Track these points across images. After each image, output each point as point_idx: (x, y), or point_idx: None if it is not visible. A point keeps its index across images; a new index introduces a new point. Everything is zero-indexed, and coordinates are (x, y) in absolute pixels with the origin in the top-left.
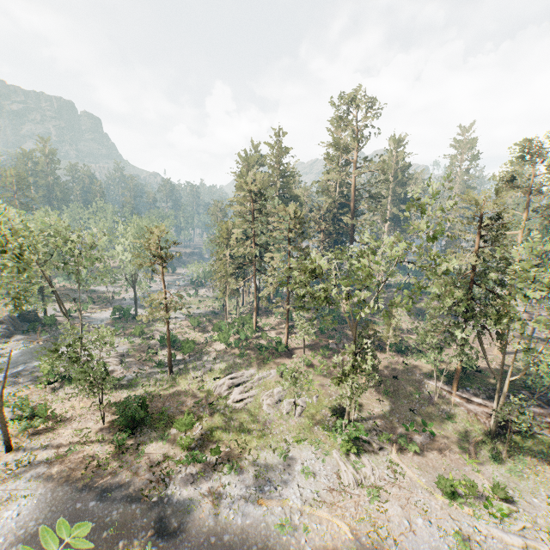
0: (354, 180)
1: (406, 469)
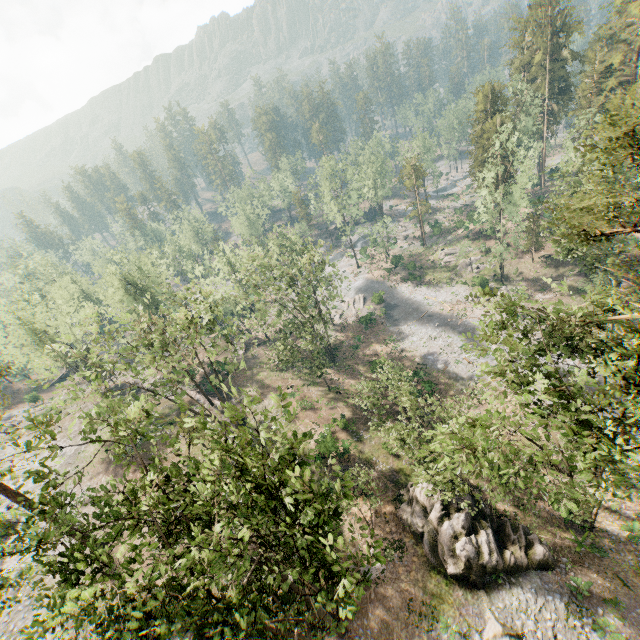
0: (631, 19)
1: None
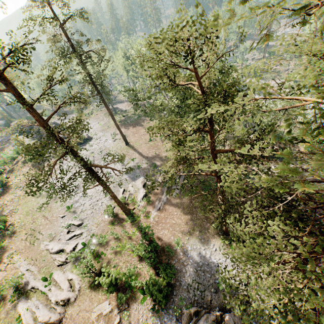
0: None
1: None
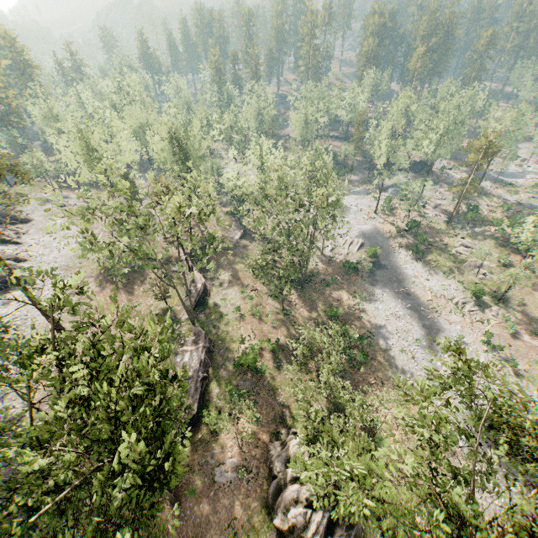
0: None
1: (488, 326)
